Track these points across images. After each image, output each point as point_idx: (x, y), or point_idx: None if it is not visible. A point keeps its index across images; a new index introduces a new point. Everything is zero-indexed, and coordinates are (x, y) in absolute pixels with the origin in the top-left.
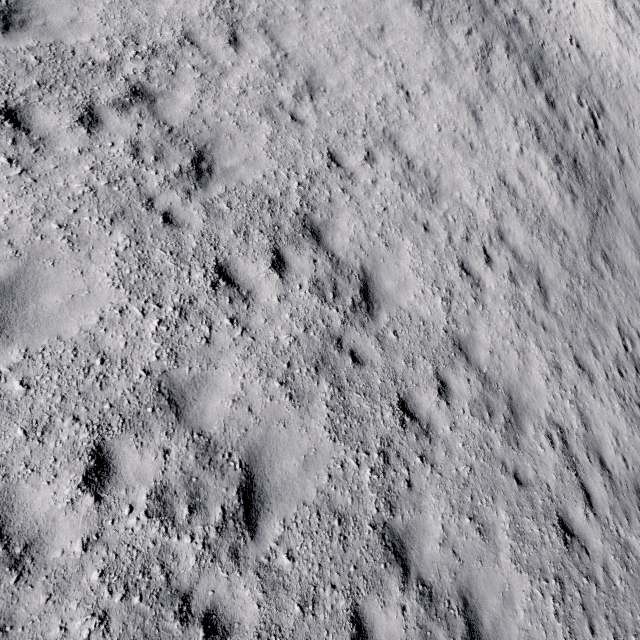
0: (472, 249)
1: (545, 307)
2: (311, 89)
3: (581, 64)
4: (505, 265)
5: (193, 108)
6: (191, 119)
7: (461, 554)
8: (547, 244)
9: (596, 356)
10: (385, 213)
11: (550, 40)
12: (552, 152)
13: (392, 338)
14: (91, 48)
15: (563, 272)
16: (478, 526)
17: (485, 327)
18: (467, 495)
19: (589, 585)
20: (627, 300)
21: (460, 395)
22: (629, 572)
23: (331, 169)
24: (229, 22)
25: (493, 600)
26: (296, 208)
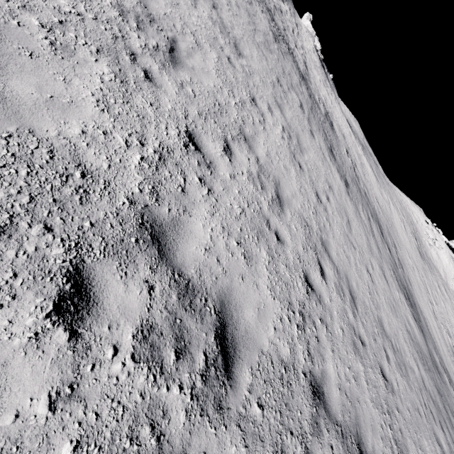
0: (429, 414)
1: (453, 442)
2: (353, 299)
3: (382, 215)
4: (436, 415)
5: (337, 380)
6: (341, 398)
7: None
8: (429, 375)
9: None
10: (411, 417)
11: (374, 202)
12: (402, 289)
13: None
14: (277, 343)
15: (439, 396)
16: None
17: None
18: None
19: None
20: (450, 397)
21: None
22: None
23: (387, 389)
24: (313, 249)
25: None
26: None
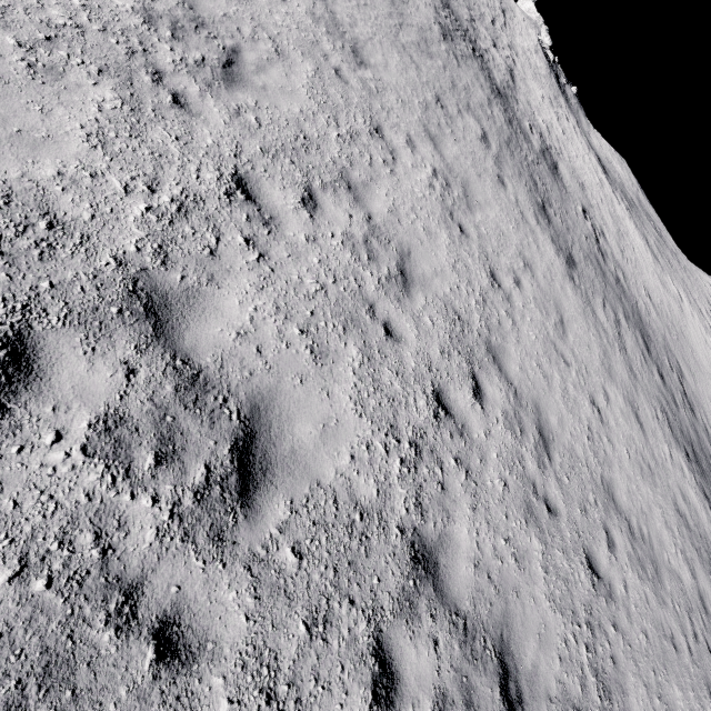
0: (703, 652)
1: None
2: (545, 442)
3: (657, 318)
4: None
5: (473, 552)
6: (477, 580)
7: None
8: None
9: None
10: (648, 645)
11: (638, 296)
12: (682, 444)
13: None
14: (353, 477)
15: None
16: None
17: None
18: None
19: None
20: None
21: None
22: None
23: (596, 589)
24: (466, 355)
25: None
26: (599, 708)
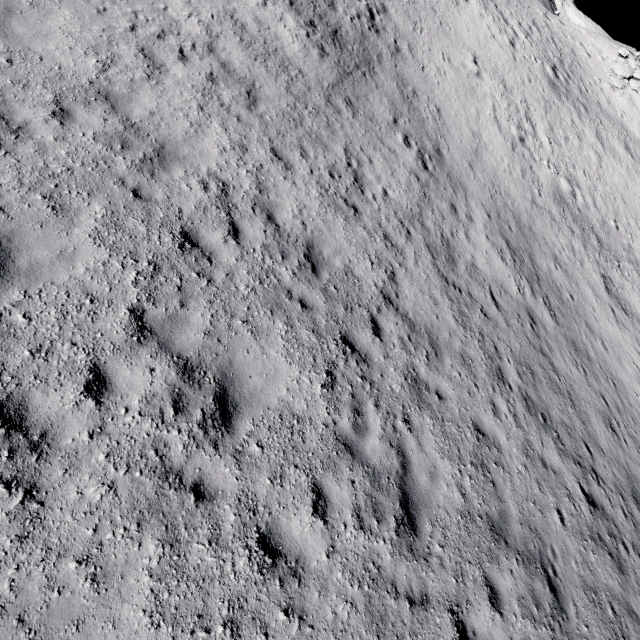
0: (163, 45)
1: (249, 108)
2: None
3: None
4: (206, 68)
5: None
6: None
7: (14, 214)
8: (273, 72)
9: (304, 157)
10: None
11: None
12: (307, 17)
13: (2, 63)
14: None
15: (287, 96)
16: (54, 205)
17: (153, 96)
18: (51, 183)
19: (199, 279)
20: (365, 136)
21: (86, 125)
22: (263, 286)
23: None
24: None
25: (43, 252)
26: None
